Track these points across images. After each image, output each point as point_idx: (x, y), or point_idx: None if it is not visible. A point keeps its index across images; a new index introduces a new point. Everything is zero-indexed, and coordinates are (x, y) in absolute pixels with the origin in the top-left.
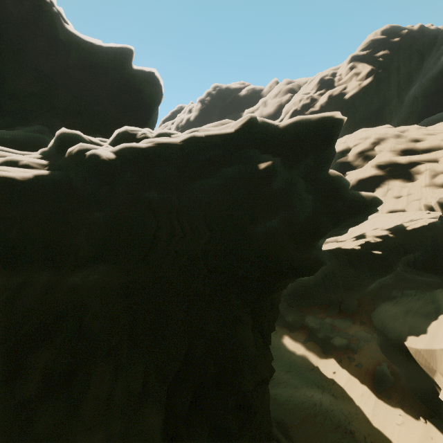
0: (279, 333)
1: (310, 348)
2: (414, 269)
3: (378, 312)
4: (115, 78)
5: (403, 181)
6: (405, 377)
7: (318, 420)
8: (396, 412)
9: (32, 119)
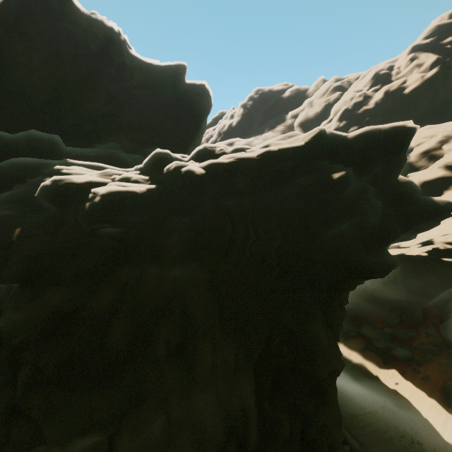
0: None
1: (368, 357)
2: None
3: (449, 324)
4: (170, 93)
5: None
6: None
7: (381, 426)
8: None
9: (105, 136)
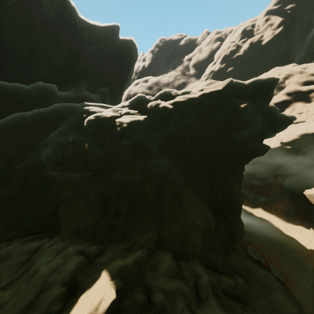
0: None
1: (246, 204)
2: (309, 156)
3: (287, 181)
4: (109, 47)
5: (304, 103)
6: (303, 210)
7: (256, 232)
8: (297, 227)
9: (71, 81)
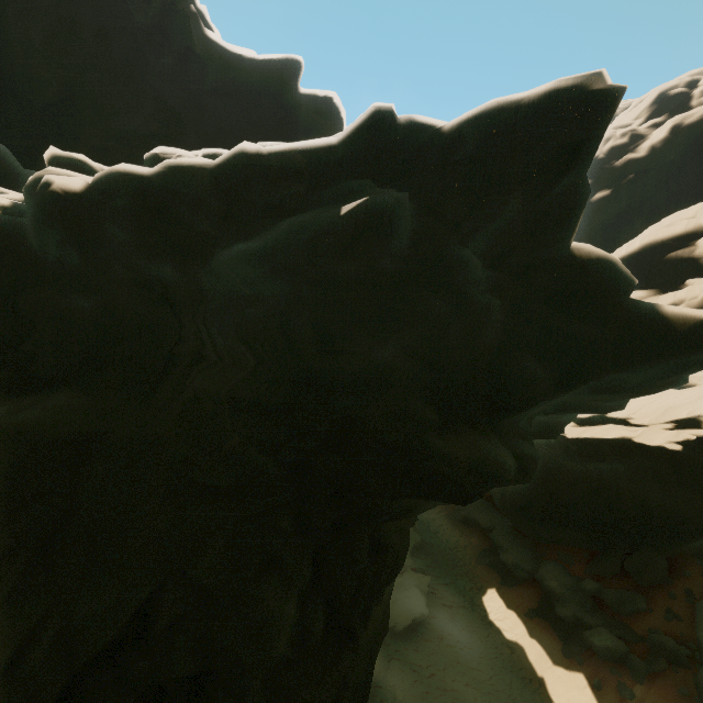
0: (480, 581)
1: (536, 632)
2: None
3: None
4: (270, 109)
5: None
6: None
7: None
8: None
9: None
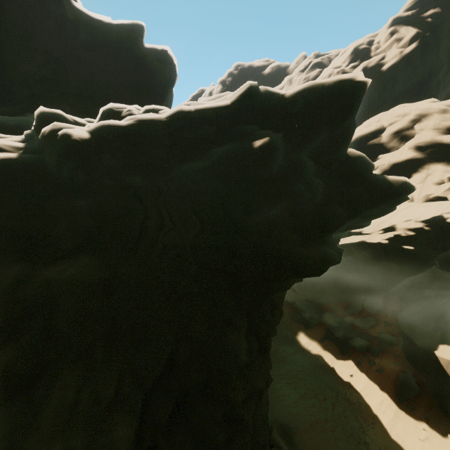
0: (294, 330)
1: (326, 347)
2: None
3: (407, 314)
4: (126, 59)
5: (447, 165)
6: (433, 389)
7: (328, 426)
8: (419, 426)
9: (43, 105)
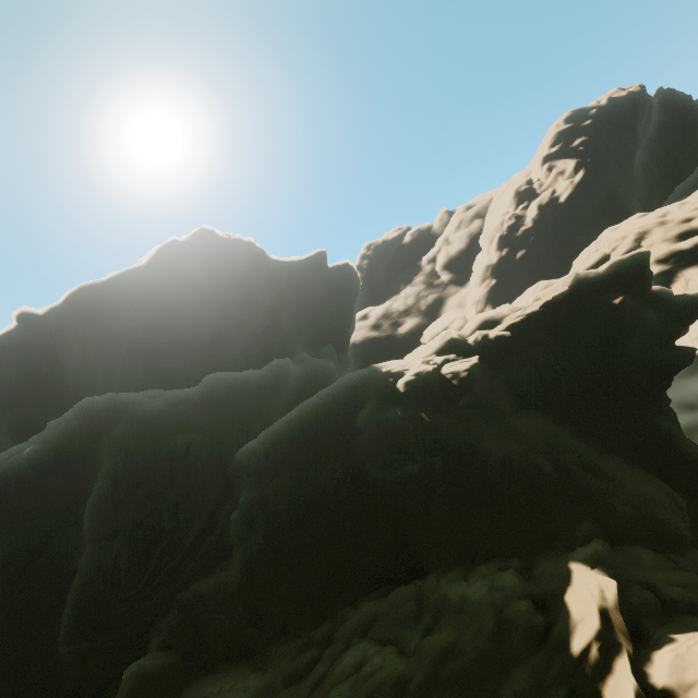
0: None
1: None
2: None
3: None
4: (317, 284)
5: None
6: None
7: None
8: None
9: (278, 351)
